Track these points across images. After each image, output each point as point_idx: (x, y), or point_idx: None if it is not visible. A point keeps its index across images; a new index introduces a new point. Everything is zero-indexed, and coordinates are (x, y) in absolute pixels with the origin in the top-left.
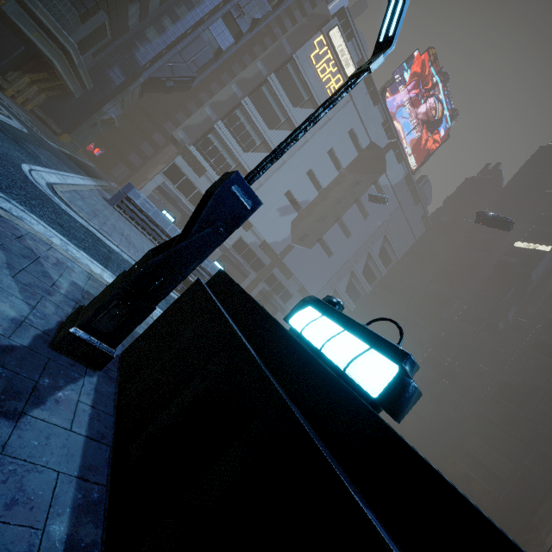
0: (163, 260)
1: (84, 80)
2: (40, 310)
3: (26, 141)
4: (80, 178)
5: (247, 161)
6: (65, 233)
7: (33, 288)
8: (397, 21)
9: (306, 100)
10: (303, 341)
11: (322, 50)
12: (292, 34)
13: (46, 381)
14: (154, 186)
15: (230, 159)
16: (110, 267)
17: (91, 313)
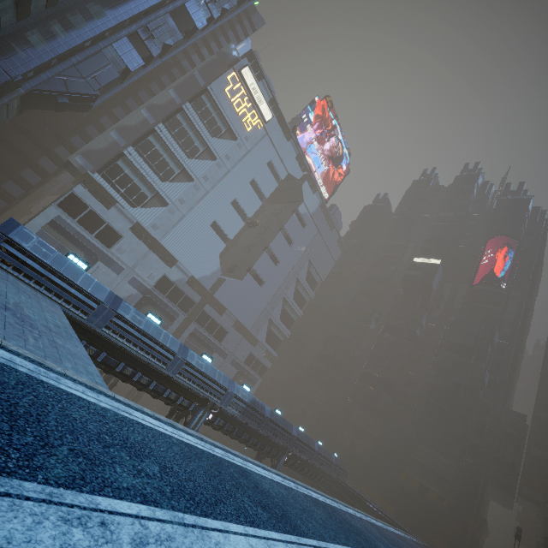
0: None
1: None
2: None
3: None
4: None
5: (166, 191)
6: None
7: None
8: None
9: (224, 131)
10: None
11: (235, 86)
12: (204, 67)
13: None
14: (45, 221)
15: (146, 188)
16: None
17: None
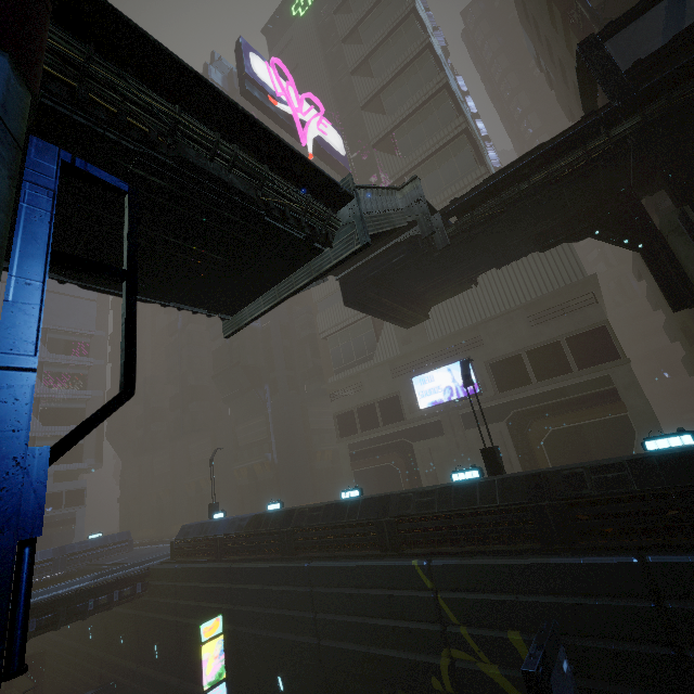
0: None
1: None
2: None
3: None
4: None
5: None
6: None
7: None
8: None
9: None
10: None
11: None
12: None
13: None
14: None
15: None
16: None
17: None
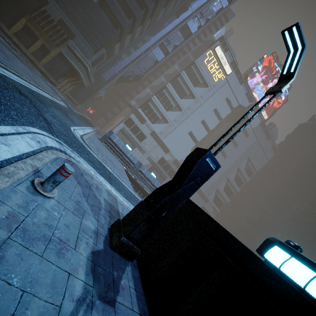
0: (169, 199)
1: (91, 79)
2: (100, 221)
3: (68, 113)
4: (88, 128)
5: (168, 116)
6: (93, 166)
7: (94, 207)
8: (296, 65)
9: (201, 83)
10: (281, 274)
11: (210, 57)
12: (194, 50)
13: (115, 274)
14: (119, 129)
15: (159, 114)
16: (112, 184)
17: (131, 229)
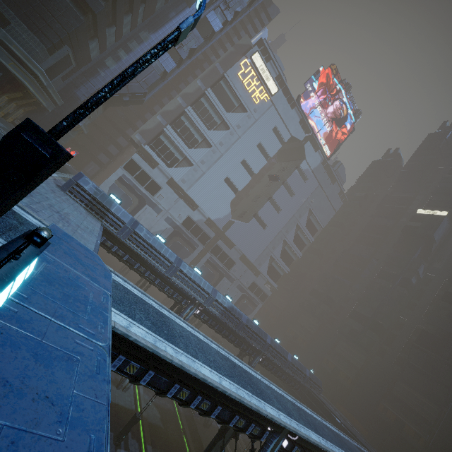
0: None
1: (55, 97)
2: None
3: None
4: None
5: (192, 155)
6: None
7: None
8: None
9: (237, 107)
10: None
11: (247, 69)
12: (223, 59)
13: None
14: (116, 178)
15: (178, 154)
16: (8, 236)
17: None
